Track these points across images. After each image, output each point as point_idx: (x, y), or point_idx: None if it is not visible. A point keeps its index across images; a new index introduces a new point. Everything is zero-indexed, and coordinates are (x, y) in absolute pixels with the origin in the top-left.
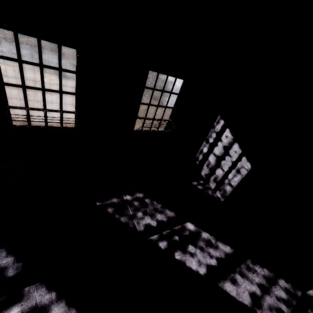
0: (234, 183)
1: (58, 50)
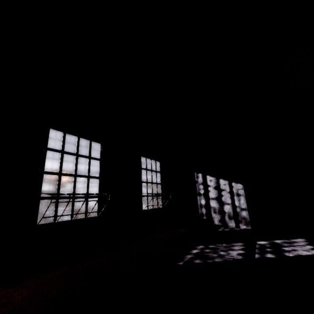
0: (243, 205)
1: (90, 144)
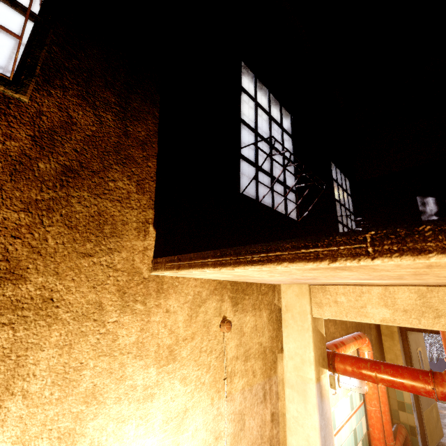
0: None
1: (280, 108)
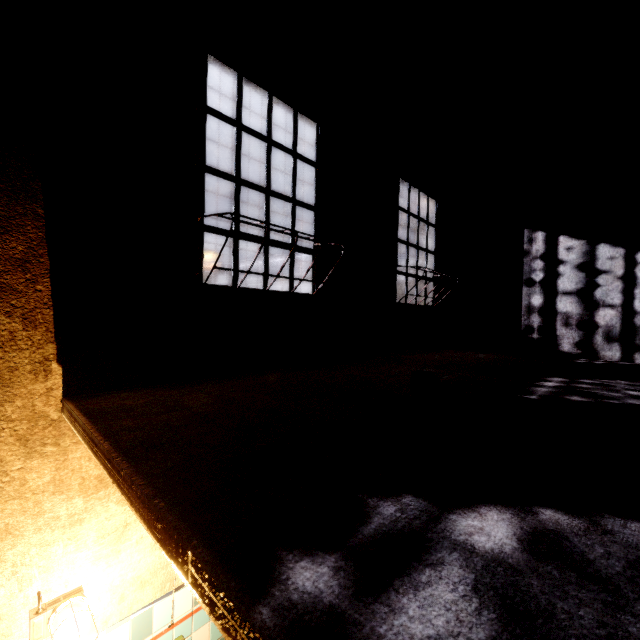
0: None
1: (294, 119)
